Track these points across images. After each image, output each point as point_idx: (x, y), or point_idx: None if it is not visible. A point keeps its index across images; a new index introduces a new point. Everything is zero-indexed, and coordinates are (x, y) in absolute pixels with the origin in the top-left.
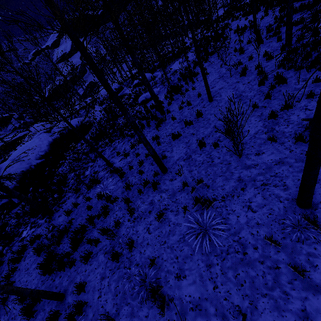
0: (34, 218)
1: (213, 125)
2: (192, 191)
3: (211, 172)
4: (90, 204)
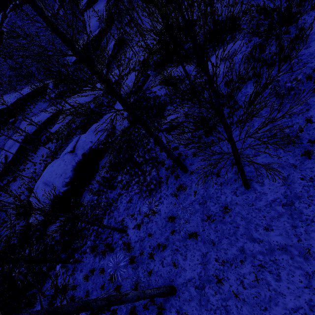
0: (64, 255)
1: (241, 246)
2: None
3: None
4: (104, 278)
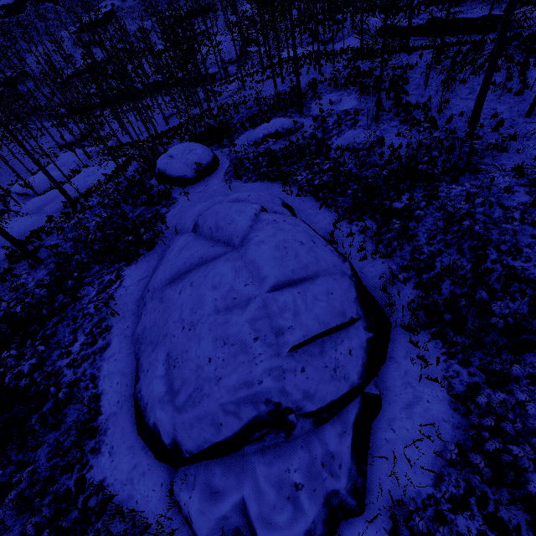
0: None
1: None
2: None
3: None
4: None
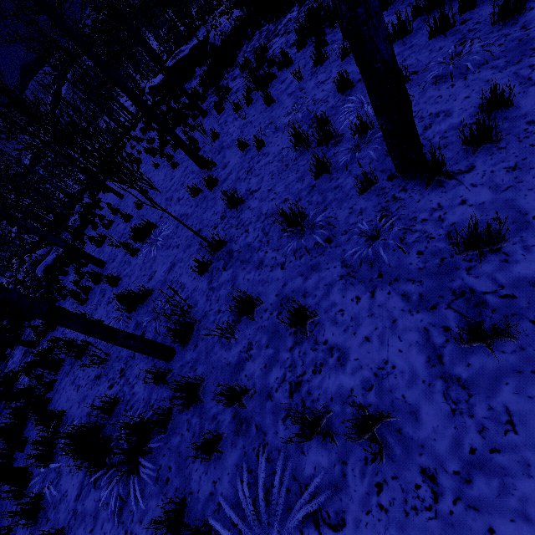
0: None
1: (133, 203)
2: (135, 241)
3: (146, 219)
4: None
